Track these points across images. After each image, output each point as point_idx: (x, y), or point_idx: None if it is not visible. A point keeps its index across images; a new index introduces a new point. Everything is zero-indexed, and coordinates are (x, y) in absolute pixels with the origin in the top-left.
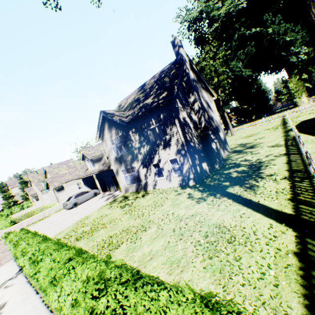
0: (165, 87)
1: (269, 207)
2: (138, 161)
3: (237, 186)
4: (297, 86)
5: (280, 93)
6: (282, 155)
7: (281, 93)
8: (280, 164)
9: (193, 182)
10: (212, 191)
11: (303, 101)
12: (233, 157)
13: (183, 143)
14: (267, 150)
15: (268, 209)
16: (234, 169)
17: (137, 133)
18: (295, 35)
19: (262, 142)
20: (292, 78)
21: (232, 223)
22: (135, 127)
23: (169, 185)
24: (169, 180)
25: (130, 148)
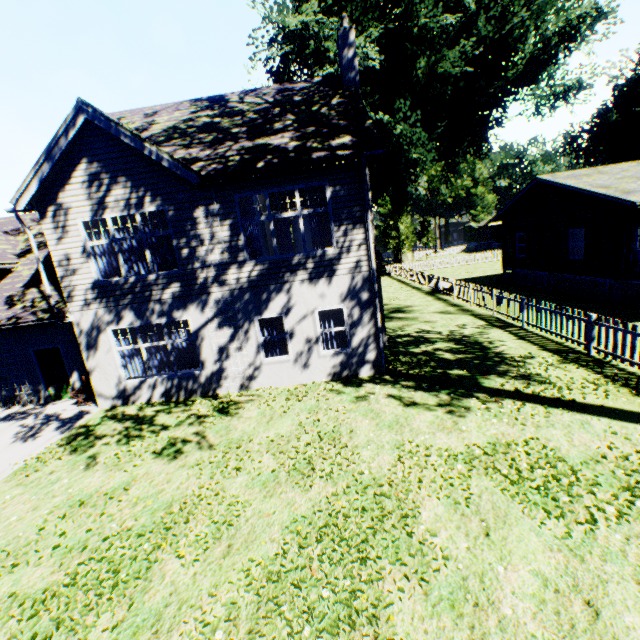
0: (334, 125)
1: (632, 411)
2: (206, 304)
3: (496, 377)
4: (408, 232)
5: (388, 235)
6: (490, 327)
7: (390, 235)
8: (513, 340)
9: (371, 371)
10: (452, 388)
11: (408, 256)
12: (387, 325)
13: (375, 274)
14: (443, 318)
15: (635, 414)
16: (428, 345)
17: (226, 220)
18: (424, 154)
19: (412, 306)
20: (404, 218)
21: (621, 449)
22: (223, 199)
23: (300, 379)
24: (302, 366)
25: (183, 262)
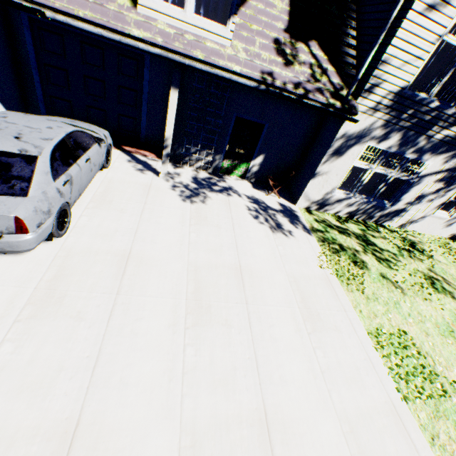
0: None
1: None
2: (453, 158)
3: None
4: None
5: None
6: None
7: None
8: None
9: None
10: None
11: None
12: None
13: None
14: None
15: None
16: None
17: None
18: None
19: None
20: None
21: None
22: None
23: (435, 232)
24: (446, 225)
25: None
